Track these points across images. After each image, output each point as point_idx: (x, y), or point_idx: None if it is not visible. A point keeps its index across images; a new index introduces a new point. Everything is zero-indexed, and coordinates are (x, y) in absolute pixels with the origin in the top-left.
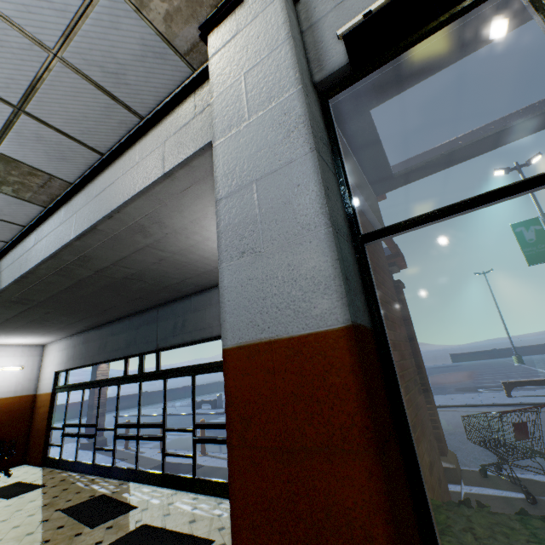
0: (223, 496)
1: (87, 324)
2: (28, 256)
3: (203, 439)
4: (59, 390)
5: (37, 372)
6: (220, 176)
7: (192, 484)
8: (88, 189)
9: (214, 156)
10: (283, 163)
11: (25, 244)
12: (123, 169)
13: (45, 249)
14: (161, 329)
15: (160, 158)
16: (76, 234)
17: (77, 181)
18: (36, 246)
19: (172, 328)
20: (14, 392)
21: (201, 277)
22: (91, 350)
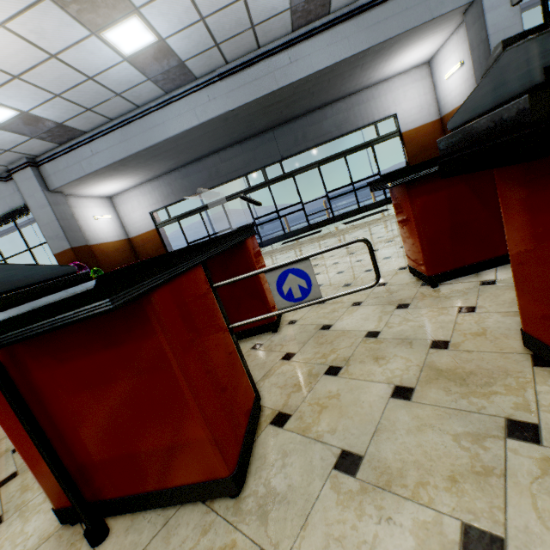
0: (355, 215)
1: (198, 156)
2: (286, 72)
3: (337, 196)
4: (162, 225)
5: (119, 221)
6: (489, 26)
7: (333, 220)
8: (356, 21)
9: (485, 18)
10: (513, 25)
11: (272, 63)
12: (394, 11)
13: (314, 64)
14: (282, 144)
15: (427, 9)
16: (355, 52)
17: (336, 14)
18: (295, 64)
19: (293, 141)
20: (117, 237)
21: (338, 94)
22: (198, 181)
